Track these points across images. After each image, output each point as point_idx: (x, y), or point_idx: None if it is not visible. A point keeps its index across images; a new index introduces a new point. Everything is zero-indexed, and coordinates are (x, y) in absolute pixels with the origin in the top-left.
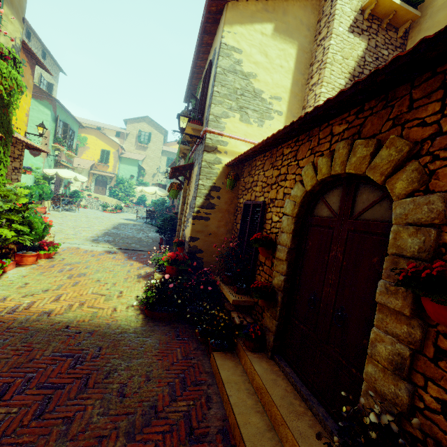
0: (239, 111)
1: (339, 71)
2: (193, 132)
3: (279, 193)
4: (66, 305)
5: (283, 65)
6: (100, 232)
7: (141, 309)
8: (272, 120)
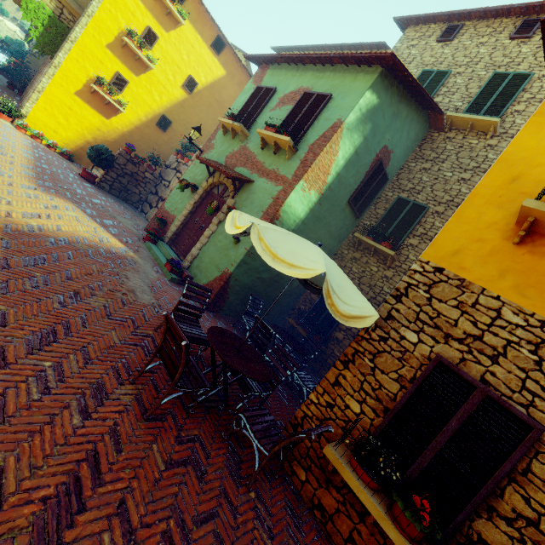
0: None
1: None
2: None
3: None
4: None
5: None
6: None
7: None
8: None
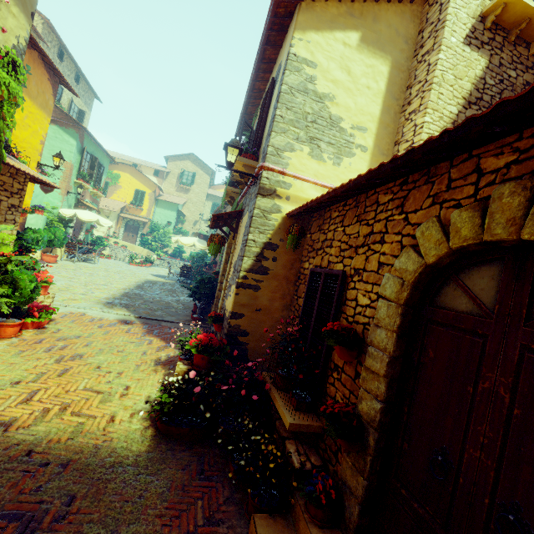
0: (308, 143)
1: (450, 95)
2: (245, 169)
3: (371, 261)
4: (39, 410)
5: (371, 86)
6: (119, 291)
7: (152, 417)
8: (353, 157)
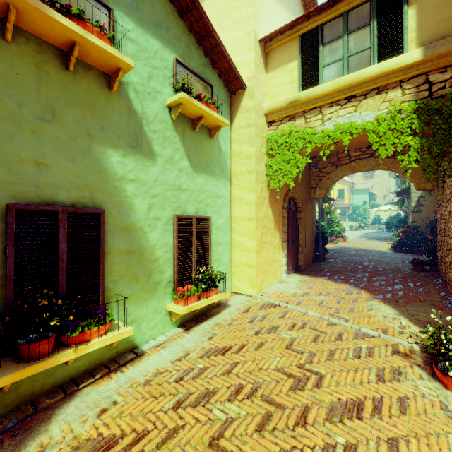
0: None
1: None
2: None
3: None
4: (362, 247)
5: None
6: (358, 236)
7: (391, 250)
8: None
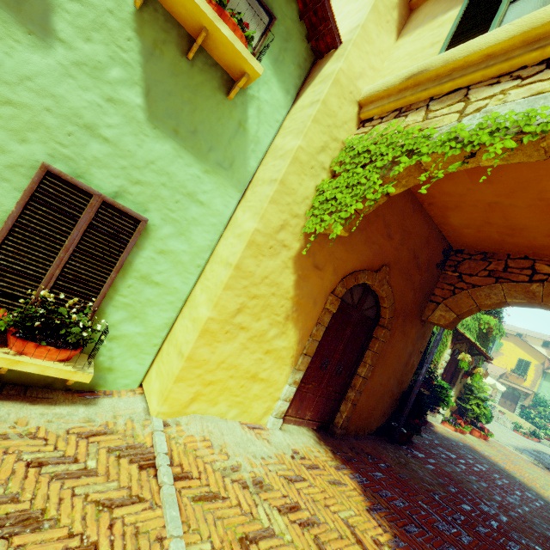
0: None
1: None
2: None
3: None
4: (511, 470)
5: None
6: (519, 446)
7: None
8: None
